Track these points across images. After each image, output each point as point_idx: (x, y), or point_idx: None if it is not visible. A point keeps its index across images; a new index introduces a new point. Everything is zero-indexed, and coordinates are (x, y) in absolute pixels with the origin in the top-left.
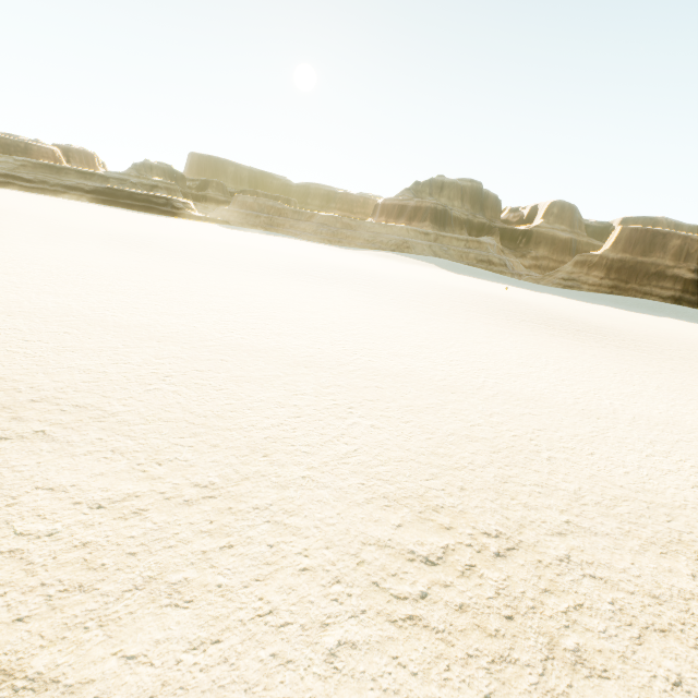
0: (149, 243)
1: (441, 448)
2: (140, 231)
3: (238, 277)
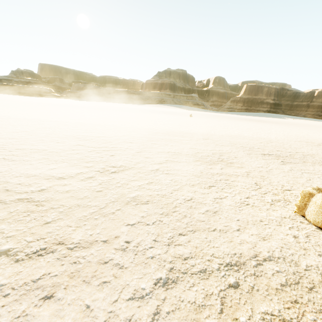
0: (79, 106)
1: (287, 137)
2: (58, 103)
3: (142, 113)
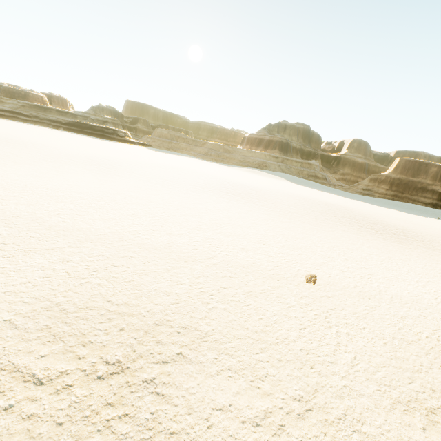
0: (120, 167)
1: (397, 352)
2: (108, 156)
3: (187, 196)
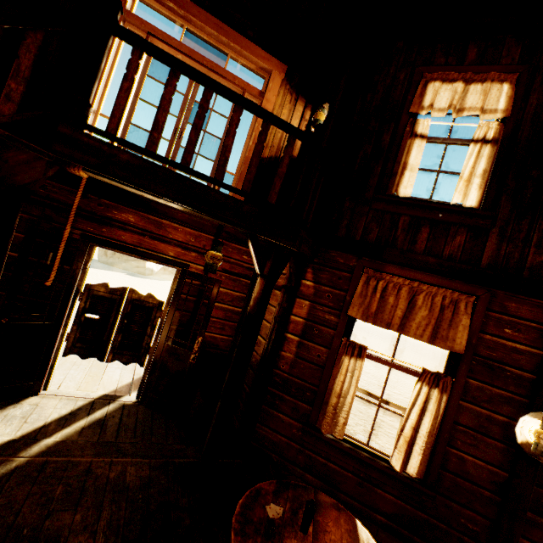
0: None
1: None
2: None
3: None
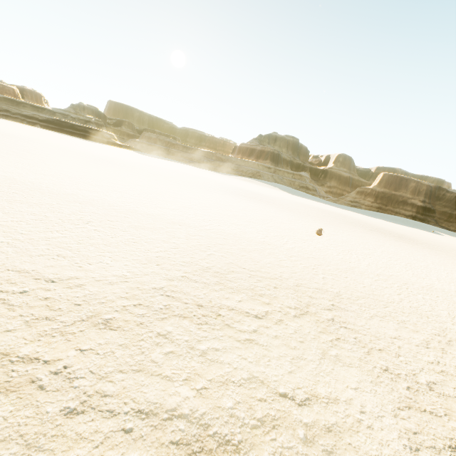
0: (131, 167)
1: None
2: (109, 156)
3: (215, 196)
